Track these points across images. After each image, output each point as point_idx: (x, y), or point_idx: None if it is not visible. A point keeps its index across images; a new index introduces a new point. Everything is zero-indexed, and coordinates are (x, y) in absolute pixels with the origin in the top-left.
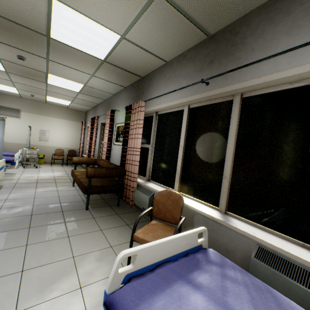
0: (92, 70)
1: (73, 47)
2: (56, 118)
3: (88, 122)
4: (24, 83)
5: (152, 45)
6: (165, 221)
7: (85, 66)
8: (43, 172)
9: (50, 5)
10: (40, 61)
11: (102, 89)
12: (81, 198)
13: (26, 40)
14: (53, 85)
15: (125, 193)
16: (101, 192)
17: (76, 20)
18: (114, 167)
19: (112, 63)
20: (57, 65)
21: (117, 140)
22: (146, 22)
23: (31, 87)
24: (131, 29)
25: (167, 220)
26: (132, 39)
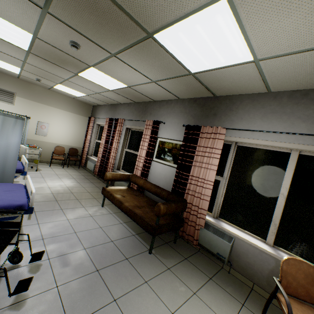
0: (160, 78)
1: (169, 53)
2: (59, 109)
3: (99, 119)
4: (41, 67)
5: (279, 75)
6: (297, 297)
7: (157, 72)
8: (50, 179)
9: (208, 4)
10: (99, 54)
11: (146, 94)
12: (127, 230)
13: (108, 30)
14: (82, 77)
15: (183, 227)
16: (167, 231)
17: (221, 29)
18: (180, 201)
19: (199, 77)
20: (119, 63)
21: (161, 157)
22: (313, 55)
23: (46, 72)
24: (281, 57)
25: (299, 297)
26: (265, 65)
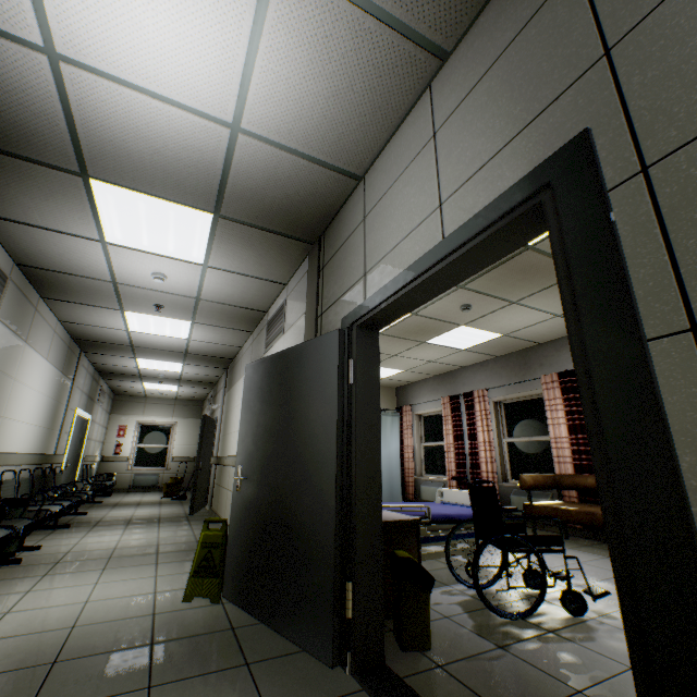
0: None
1: None
2: None
3: (420, 405)
4: None
5: None
6: None
7: None
8: None
9: None
10: (491, 307)
11: (529, 337)
12: None
13: (528, 281)
14: (429, 344)
15: None
16: None
17: None
18: None
19: None
20: (515, 308)
21: None
22: None
23: None
24: None
25: None
26: None
